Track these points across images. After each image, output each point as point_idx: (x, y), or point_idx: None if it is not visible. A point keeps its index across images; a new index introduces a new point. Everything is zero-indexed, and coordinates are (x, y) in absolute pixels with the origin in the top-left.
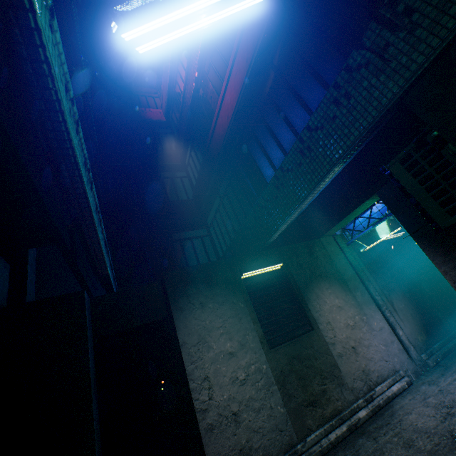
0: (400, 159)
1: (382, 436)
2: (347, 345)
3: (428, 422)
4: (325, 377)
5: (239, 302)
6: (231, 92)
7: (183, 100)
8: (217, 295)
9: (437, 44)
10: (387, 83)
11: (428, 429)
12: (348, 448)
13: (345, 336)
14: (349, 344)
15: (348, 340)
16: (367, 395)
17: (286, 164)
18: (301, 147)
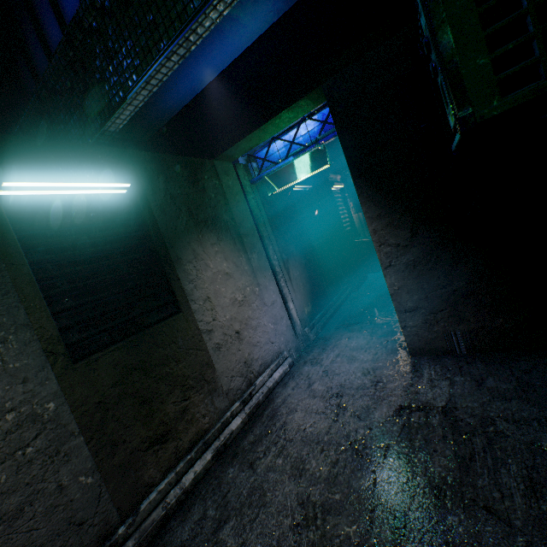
0: None
1: (262, 458)
2: (230, 330)
3: (319, 424)
4: (191, 388)
5: None
6: None
7: None
8: None
9: None
10: None
11: (321, 437)
12: (211, 493)
13: (229, 318)
14: (233, 328)
15: (232, 322)
16: (246, 393)
17: None
18: None
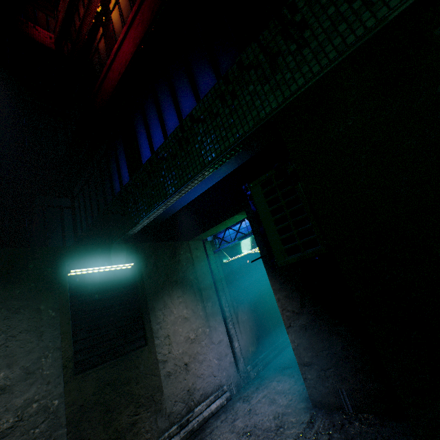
0: (262, 182)
1: None
2: (180, 361)
3: None
4: (142, 405)
5: (49, 309)
6: (130, 45)
7: (79, 32)
8: (13, 297)
9: (318, 71)
10: (269, 96)
11: None
12: None
13: (181, 352)
14: (183, 360)
15: (183, 356)
16: (184, 418)
17: (162, 150)
18: (180, 136)
